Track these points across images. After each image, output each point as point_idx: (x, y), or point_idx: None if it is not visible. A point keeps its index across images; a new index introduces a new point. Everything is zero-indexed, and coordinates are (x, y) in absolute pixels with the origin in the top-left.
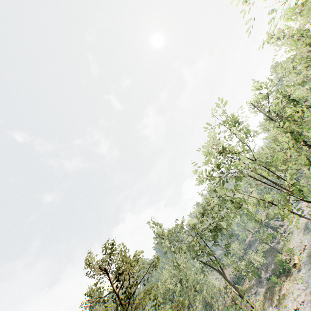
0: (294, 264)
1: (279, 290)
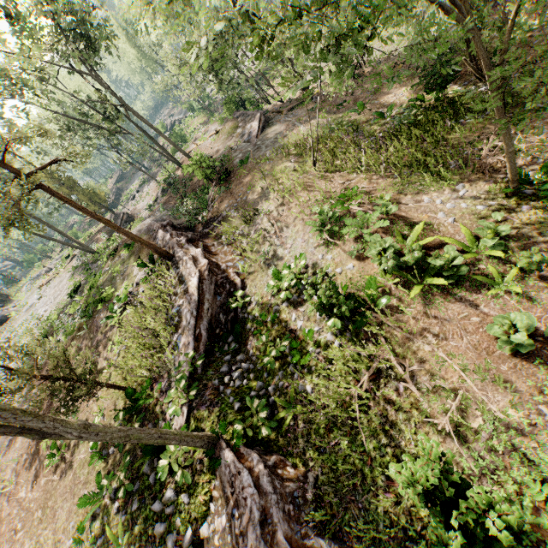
0: None
1: None
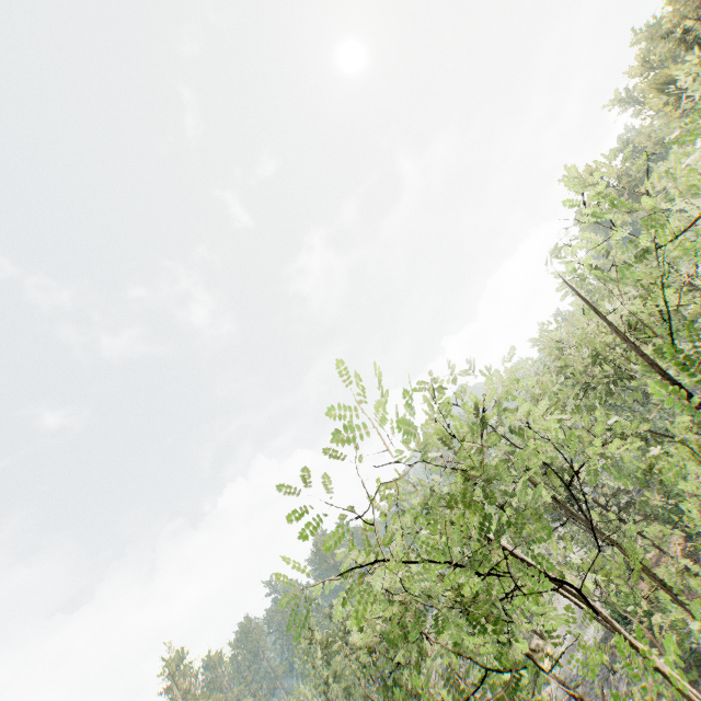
0: None
1: None
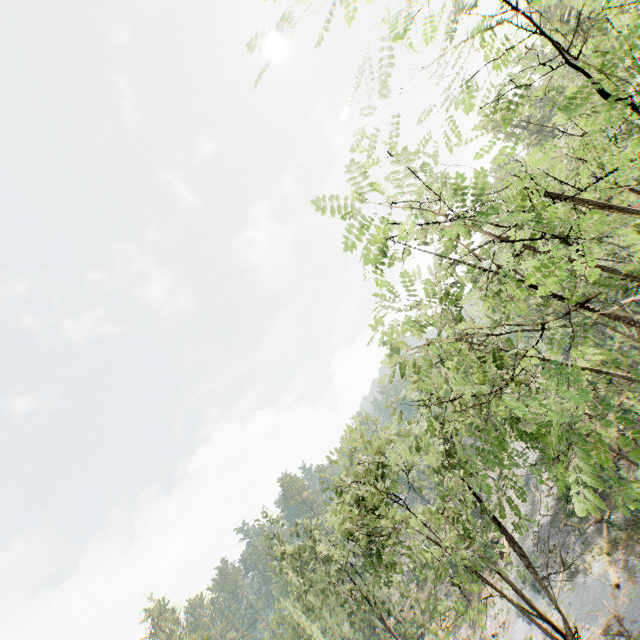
0: (501, 553)
1: (478, 594)
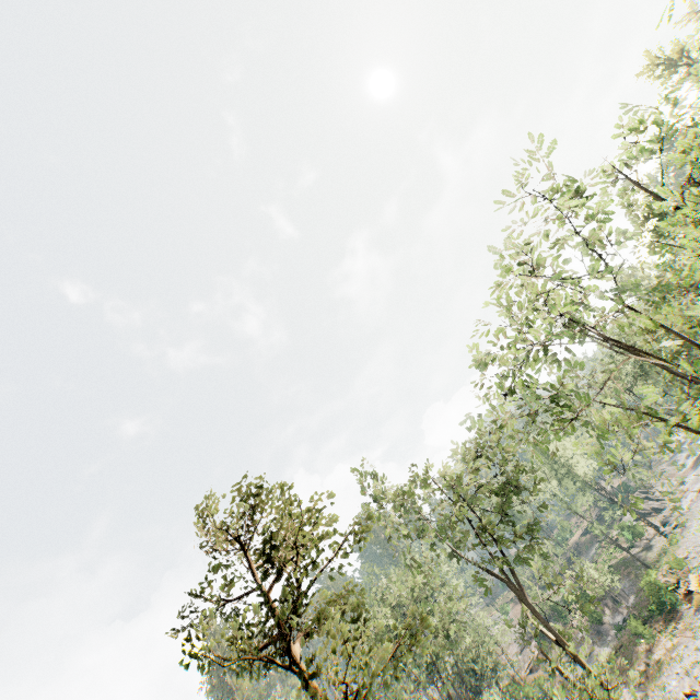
0: (687, 593)
1: (646, 651)
